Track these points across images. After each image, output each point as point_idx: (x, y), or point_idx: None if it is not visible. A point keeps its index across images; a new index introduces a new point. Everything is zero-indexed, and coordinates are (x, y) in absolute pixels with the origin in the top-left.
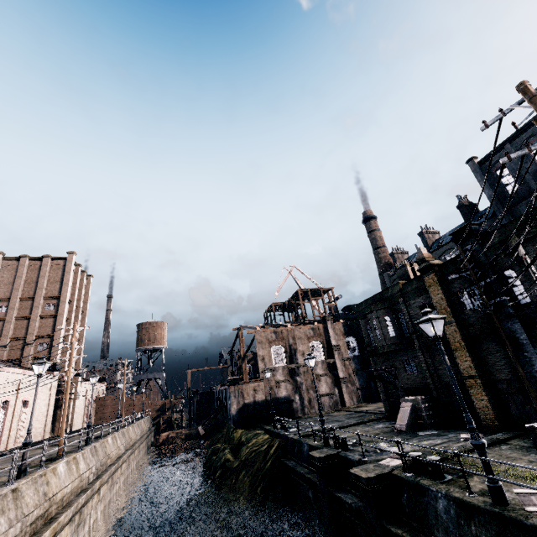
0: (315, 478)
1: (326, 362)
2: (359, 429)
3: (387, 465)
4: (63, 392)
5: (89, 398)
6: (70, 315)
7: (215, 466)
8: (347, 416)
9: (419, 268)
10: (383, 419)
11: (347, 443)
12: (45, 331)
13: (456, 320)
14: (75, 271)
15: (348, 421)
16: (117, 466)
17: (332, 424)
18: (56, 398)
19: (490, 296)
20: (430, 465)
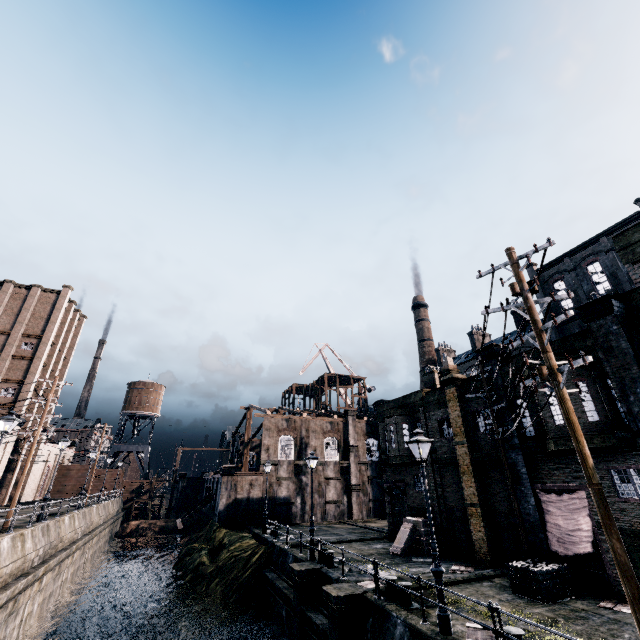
0: (291, 594)
1: (340, 463)
2: (355, 546)
3: (363, 587)
4: (20, 452)
5: (50, 465)
6: (50, 359)
7: (186, 569)
8: (349, 530)
9: (443, 380)
10: (385, 540)
11: (335, 560)
12: (15, 374)
13: (469, 441)
14: (68, 309)
15: (348, 536)
16: (68, 553)
17: (329, 538)
18: (10, 458)
19: (501, 423)
20: (401, 590)
